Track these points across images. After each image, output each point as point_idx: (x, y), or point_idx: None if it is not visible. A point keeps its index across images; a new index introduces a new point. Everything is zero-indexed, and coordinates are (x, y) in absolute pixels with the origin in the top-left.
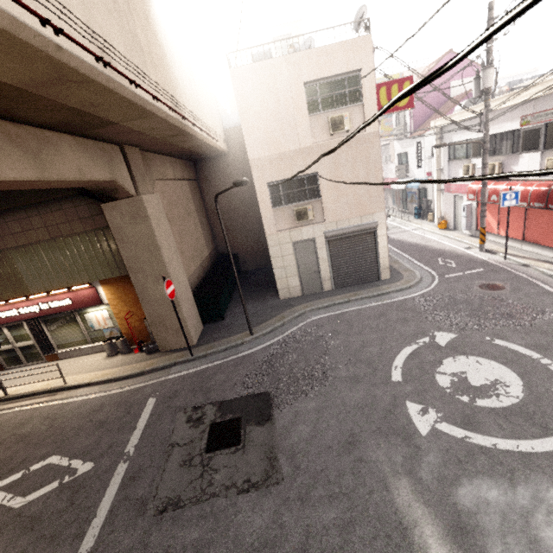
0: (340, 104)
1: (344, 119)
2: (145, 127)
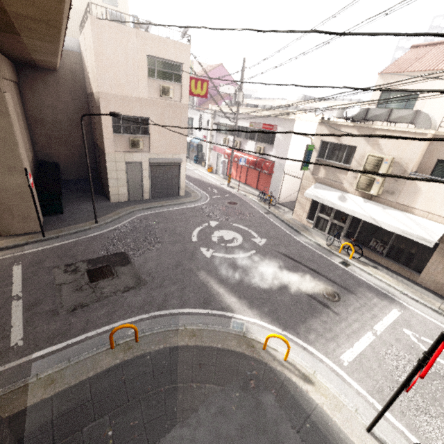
0: (168, 78)
1: (170, 90)
2: (34, 43)
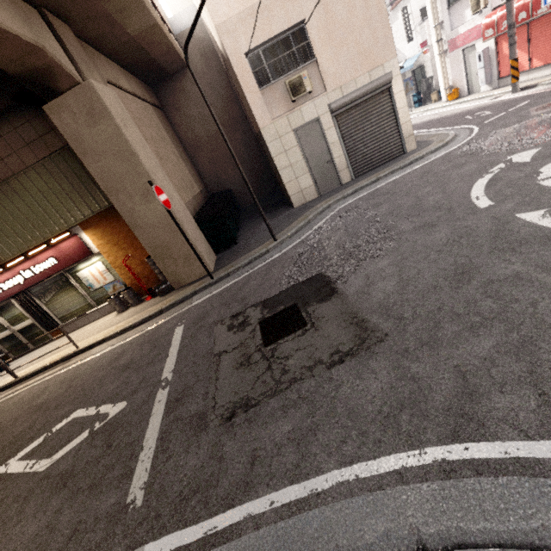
0: None
1: None
2: None
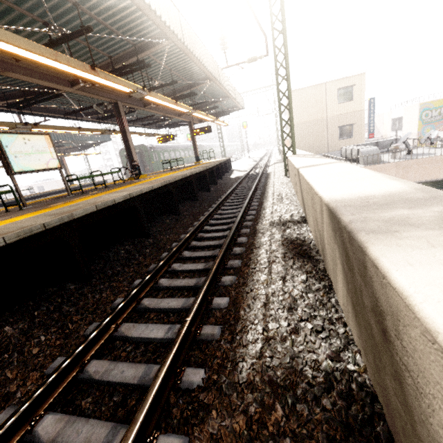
0: None
1: None
2: None
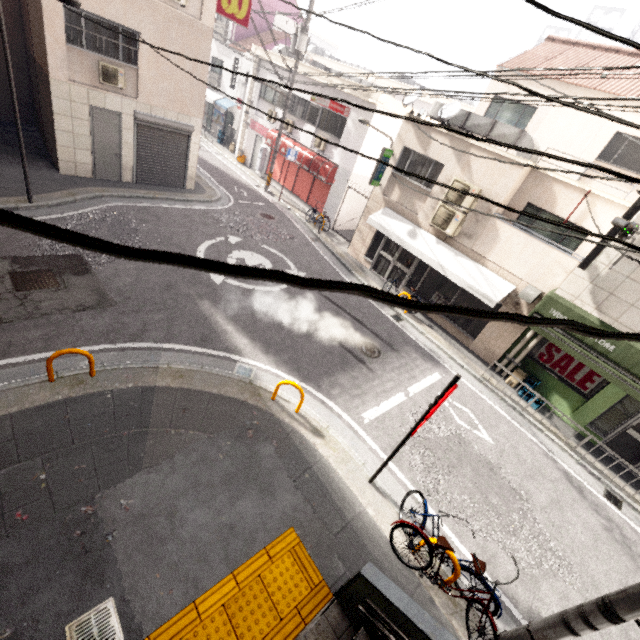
0: None
1: None
2: None
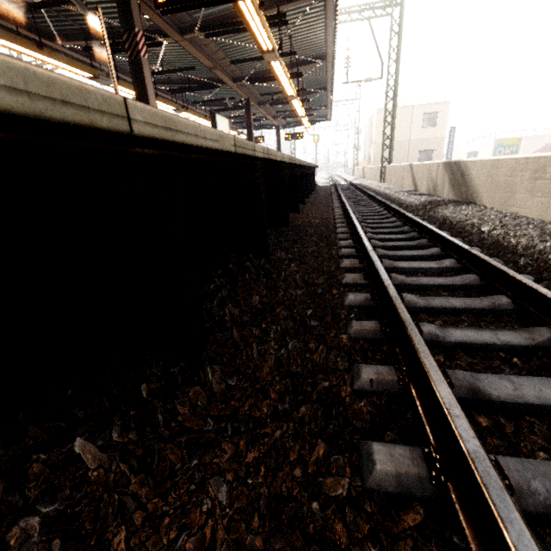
0: None
1: None
2: None
